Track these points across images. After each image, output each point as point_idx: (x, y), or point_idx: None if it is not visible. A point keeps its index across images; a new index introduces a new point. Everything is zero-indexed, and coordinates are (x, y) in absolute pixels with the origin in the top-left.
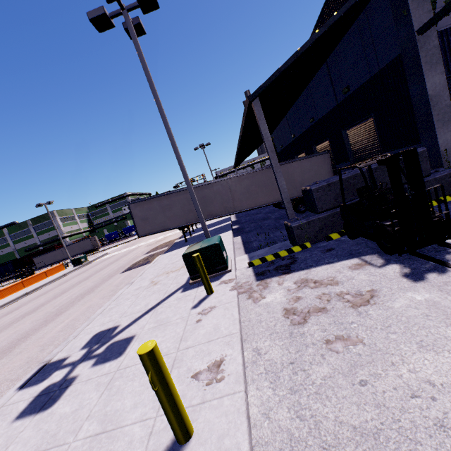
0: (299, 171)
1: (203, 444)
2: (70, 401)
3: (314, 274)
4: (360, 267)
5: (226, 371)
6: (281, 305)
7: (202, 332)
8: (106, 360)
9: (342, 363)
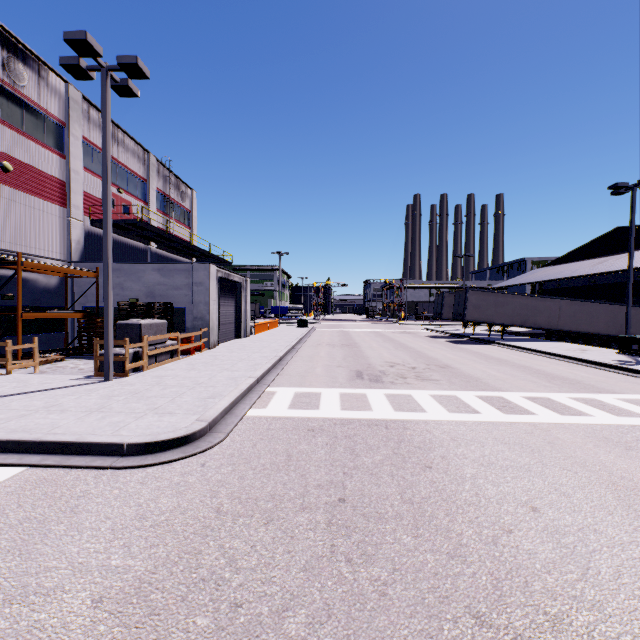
0: (623, 315)
1: None
2: None
3: None
4: None
5: None
6: None
7: None
8: None
9: None
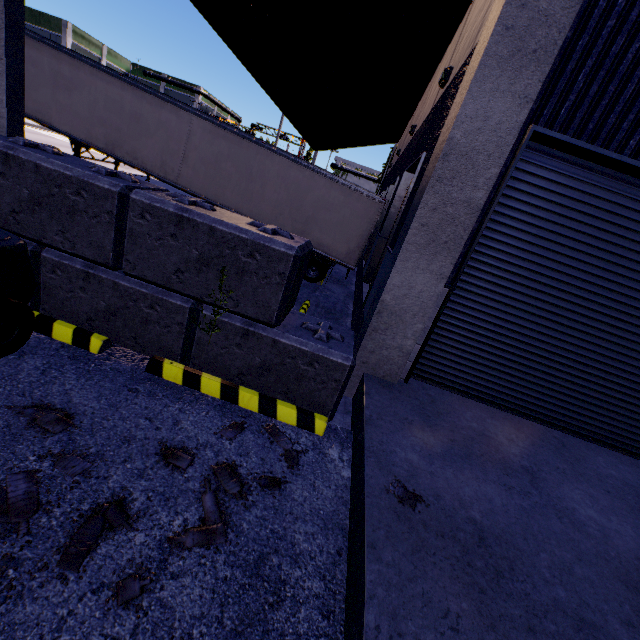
0: (318, 197)
1: None
2: None
3: None
4: None
5: None
6: None
7: None
8: None
9: None
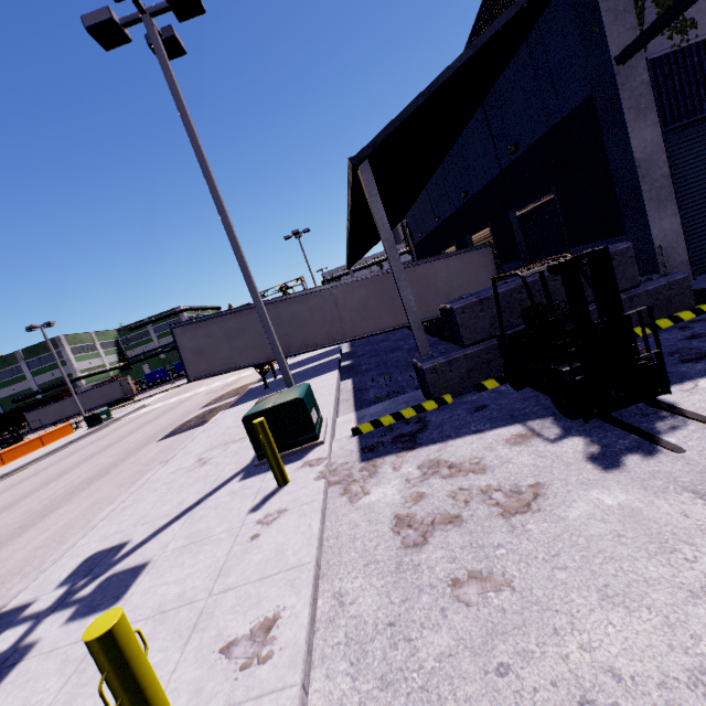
0: (444, 275)
1: None
2: (10, 695)
3: (451, 452)
4: (523, 441)
5: (279, 640)
6: (392, 508)
7: (256, 560)
8: (91, 610)
9: (473, 628)
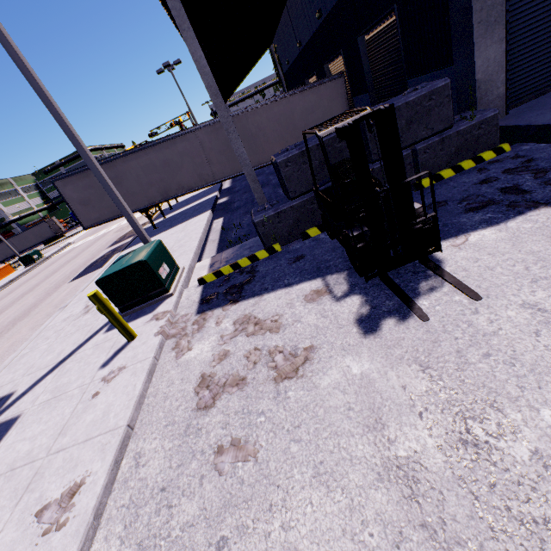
0: (300, 111)
1: None
2: None
3: (262, 307)
4: (317, 298)
5: (76, 507)
6: (201, 367)
7: (88, 421)
8: None
9: (216, 499)
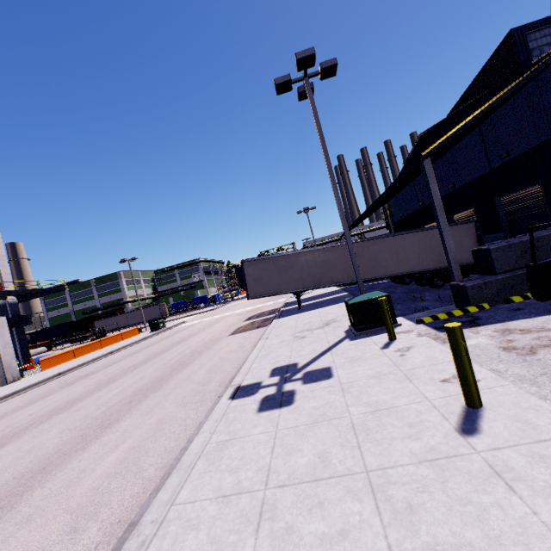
0: (437, 240)
1: (499, 407)
2: (310, 400)
3: (514, 325)
4: None
5: (477, 377)
6: (493, 345)
7: (417, 361)
8: (316, 380)
9: None
